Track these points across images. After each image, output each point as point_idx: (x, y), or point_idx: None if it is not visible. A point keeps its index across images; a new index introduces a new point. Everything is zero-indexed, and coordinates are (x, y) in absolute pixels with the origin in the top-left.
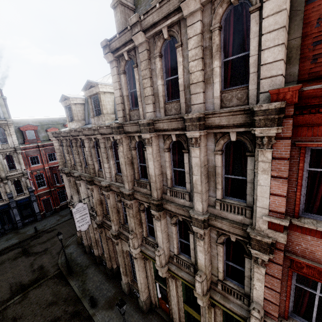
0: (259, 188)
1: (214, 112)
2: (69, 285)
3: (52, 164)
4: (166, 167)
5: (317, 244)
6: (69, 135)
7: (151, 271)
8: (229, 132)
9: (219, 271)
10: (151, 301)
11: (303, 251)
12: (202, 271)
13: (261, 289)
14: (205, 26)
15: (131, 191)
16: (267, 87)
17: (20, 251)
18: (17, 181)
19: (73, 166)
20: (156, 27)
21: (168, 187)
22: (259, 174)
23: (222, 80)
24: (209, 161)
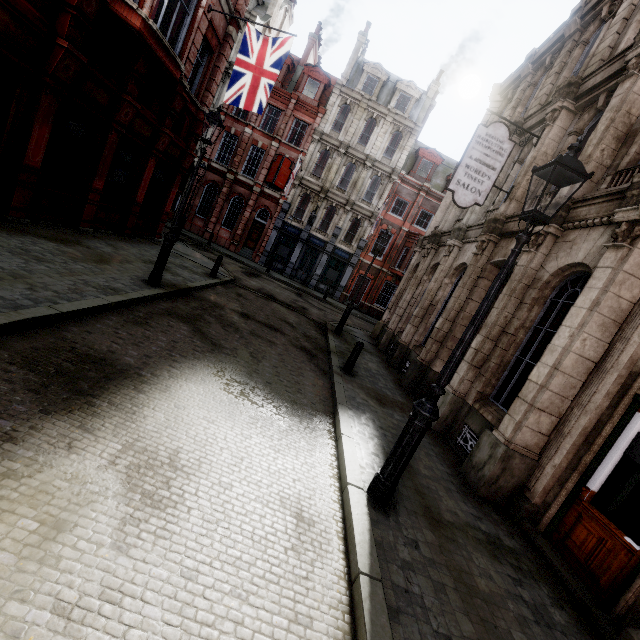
0: None
1: None
2: (324, 337)
3: (415, 231)
4: None
5: None
6: (575, 17)
7: None
8: None
9: None
10: (527, 485)
11: None
12: None
13: None
14: None
15: None
16: None
17: (295, 291)
18: (357, 223)
19: None
20: None
21: None
22: None
23: None
24: None
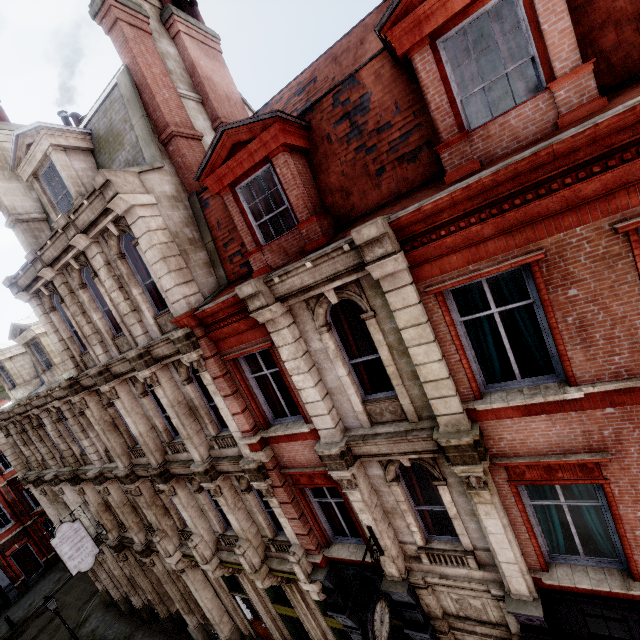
0: (222, 412)
1: (151, 344)
2: None
3: (14, 473)
4: (152, 417)
5: (291, 449)
6: (12, 414)
7: (220, 581)
8: (180, 359)
9: (264, 528)
10: (242, 632)
11: (289, 461)
12: (243, 538)
13: (288, 525)
14: (108, 256)
15: (128, 469)
16: (180, 310)
17: None
18: None
19: (41, 463)
20: (60, 260)
21: (167, 442)
22: (214, 398)
23: (151, 305)
24: (185, 395)
